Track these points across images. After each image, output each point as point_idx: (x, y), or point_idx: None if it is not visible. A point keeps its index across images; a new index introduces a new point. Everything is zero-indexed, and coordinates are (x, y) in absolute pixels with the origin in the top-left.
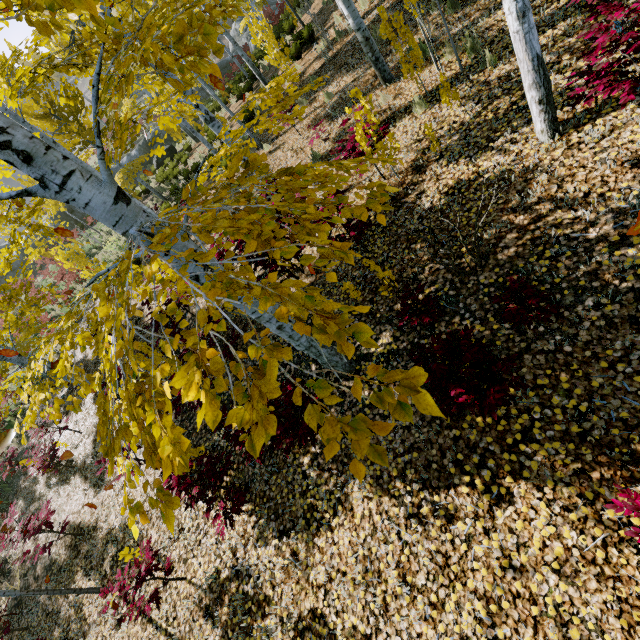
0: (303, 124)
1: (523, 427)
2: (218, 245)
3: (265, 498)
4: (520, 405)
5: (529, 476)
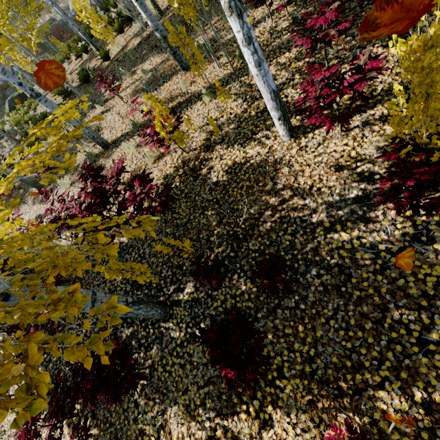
0: (126, 92)
1: (278, 366)
2: (51, 212)
3: (107, 424)
4: (276, 349)
5: (282, 405)
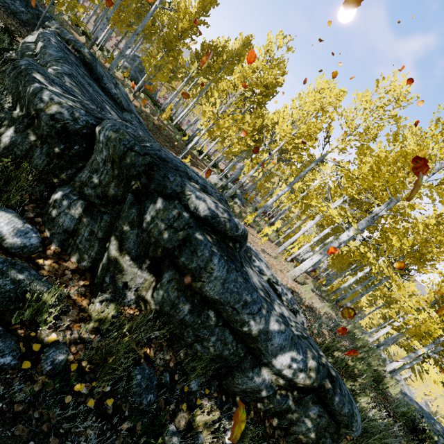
0: None
1: None
2: None
3: None
4: None
5: None
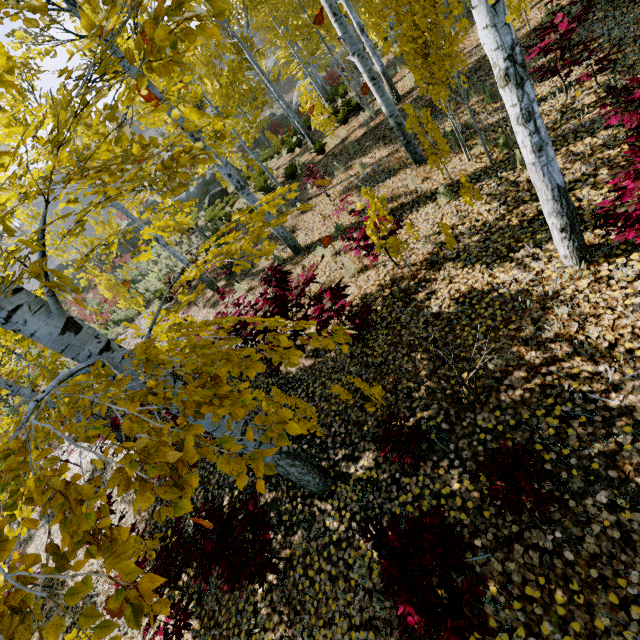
0: (336, 190)
1: None
2: (222, 316)
3: (213, 621)
4: (501, 616)
5: None
